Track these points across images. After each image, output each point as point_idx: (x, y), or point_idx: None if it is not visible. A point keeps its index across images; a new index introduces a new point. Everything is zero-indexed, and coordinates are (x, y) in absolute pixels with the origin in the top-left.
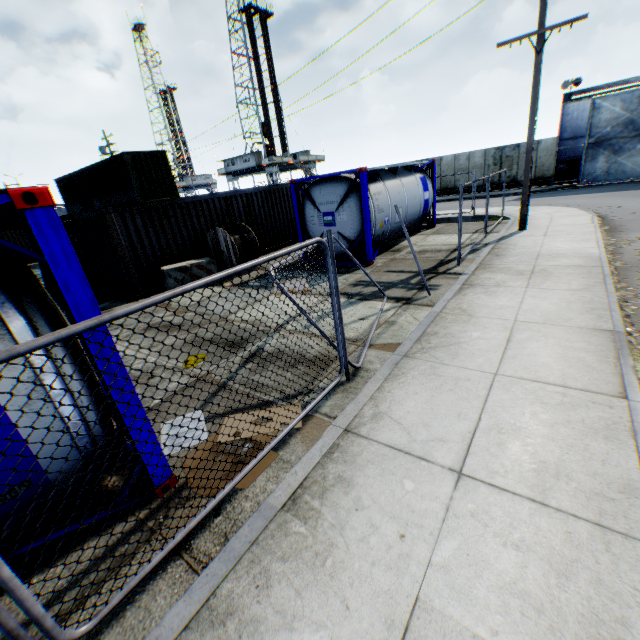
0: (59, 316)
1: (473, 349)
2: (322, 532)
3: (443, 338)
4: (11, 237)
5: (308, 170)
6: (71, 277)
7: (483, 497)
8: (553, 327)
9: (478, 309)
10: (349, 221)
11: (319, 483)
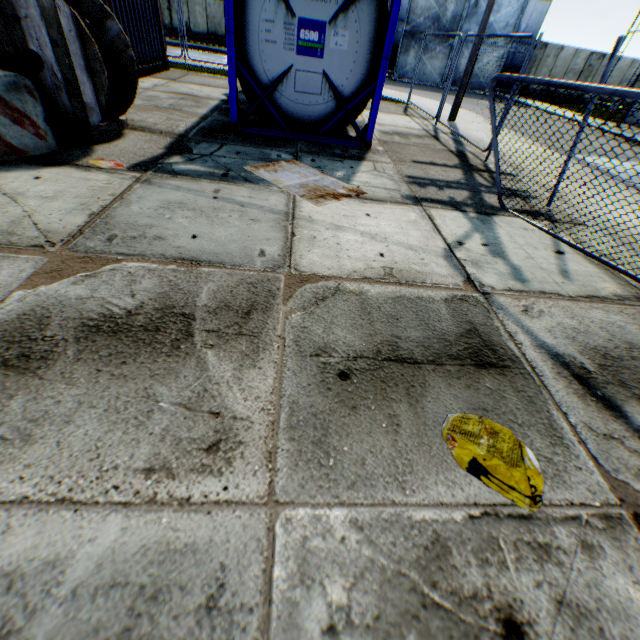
0: None
1: None
2: None
3: None
4: None
5: None
6: None
7: None
8: None
9: (632, 229)
10: (351, 55)
11: None
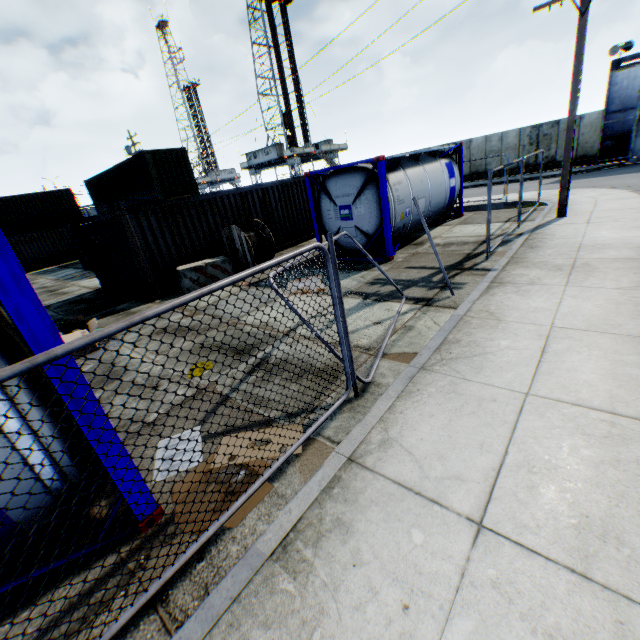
0: (18, 345)
1: (500, 361)
2: (312, 592)
3: (466, 347)
4: (47, 238)
5: (330, 160)
6: (24, 303)
7: (508, 560)
8: (598, 335)
9: (508, 312)
10: (367, 214)
11: (314, 526)
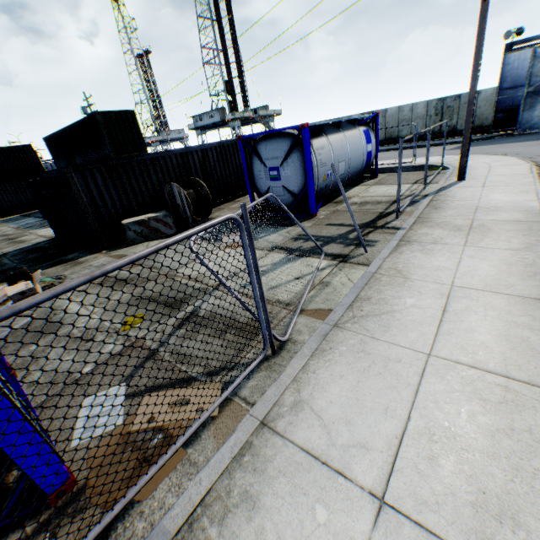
0: None
1: (406, 320)
2: None
3: (376, 305)
4: (10, 189)
5: (267, 124)
6: None
7: None
8: (493, 295)
9: (414, 270)
10: (293, 176)
11: (222, 500)
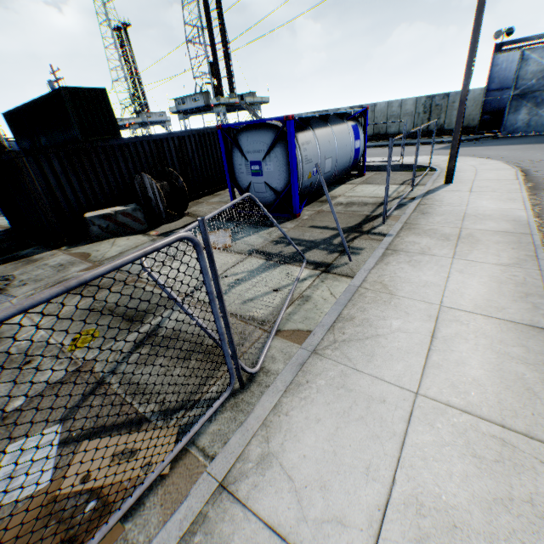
0: None
1: (392, 347)
2: None
3: (359, 327)
4: None
5: (253, 111)
6: None
7: None
8: (484, 319)
9: (400, 285)
10: (276, 172)
11: None
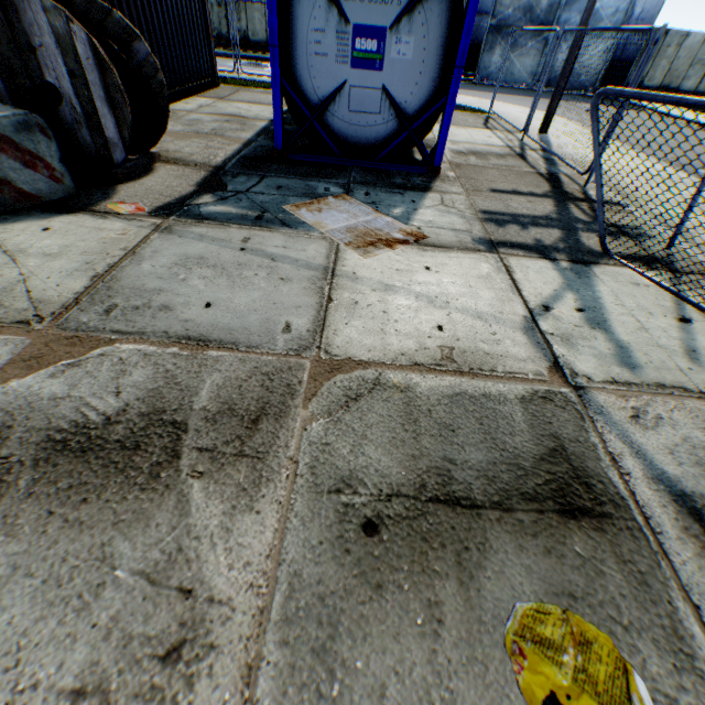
0: None
1: None
2: None
3: None
4: None
5: None
6: None
7: None
8: None
9: None
10: (417, 64)
11: None
